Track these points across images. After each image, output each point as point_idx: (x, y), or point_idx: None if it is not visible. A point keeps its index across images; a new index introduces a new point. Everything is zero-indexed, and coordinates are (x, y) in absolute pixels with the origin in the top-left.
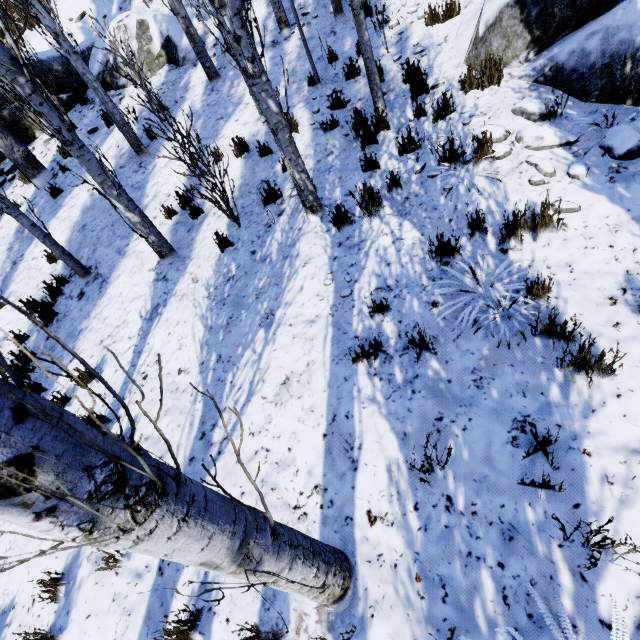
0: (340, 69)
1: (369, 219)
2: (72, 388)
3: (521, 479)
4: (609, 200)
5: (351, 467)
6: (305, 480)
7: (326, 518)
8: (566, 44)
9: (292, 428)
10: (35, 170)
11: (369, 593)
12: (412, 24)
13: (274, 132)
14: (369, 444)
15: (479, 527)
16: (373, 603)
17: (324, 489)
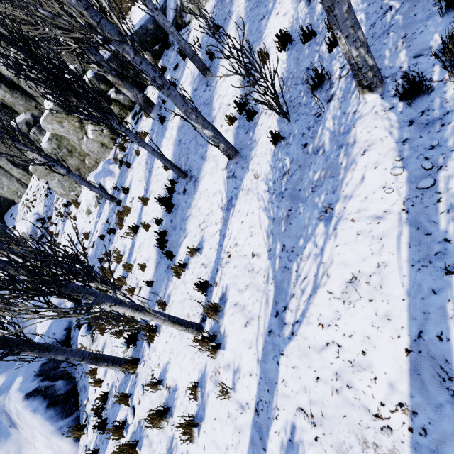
0: None
1: None
2: (187, 257)
3: None
4: None
5: (451, 401)
6: (386, 392)
7: (418, 445)
8: None
9: (364, 331)
10: (150, 107)
11: None
12: None
13: (330, 9)
14: None
15: None
16: None
17: (412, 411)
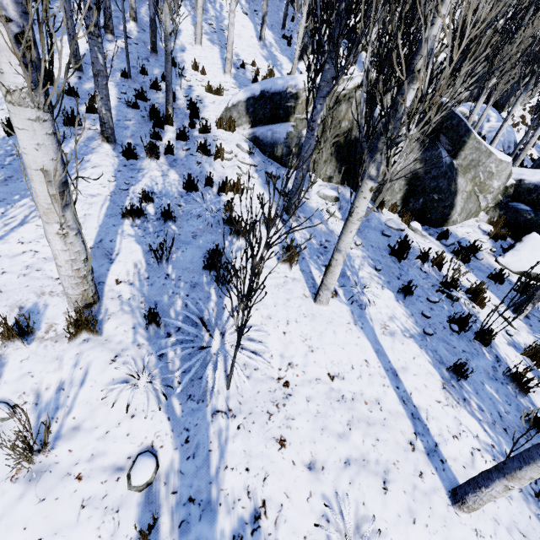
0: (148, 80)
1: (149, 161)
2: None
3: (204, 261)
4: (263, 190)
5: (109, 262)
6: None
7: None
8: (260, 129)
9: None
10: None
11: (109, 310)
12: (198, 86)
13: (96, 74)
14: (124, 253)
15: (181, 284)
16: (111, 314)
17: None
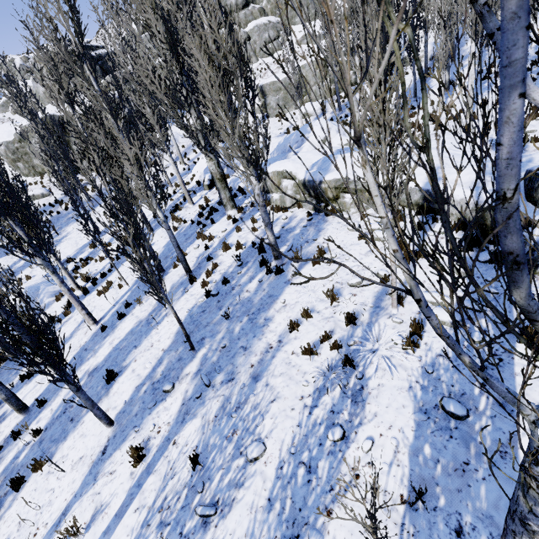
0: None
1: None
2: None
3: None
4: None
5: None
6: None
7: None
8: None
9: None
10: None
11: None
12: None
13: None
14: None
15: None
16: None
17: None
